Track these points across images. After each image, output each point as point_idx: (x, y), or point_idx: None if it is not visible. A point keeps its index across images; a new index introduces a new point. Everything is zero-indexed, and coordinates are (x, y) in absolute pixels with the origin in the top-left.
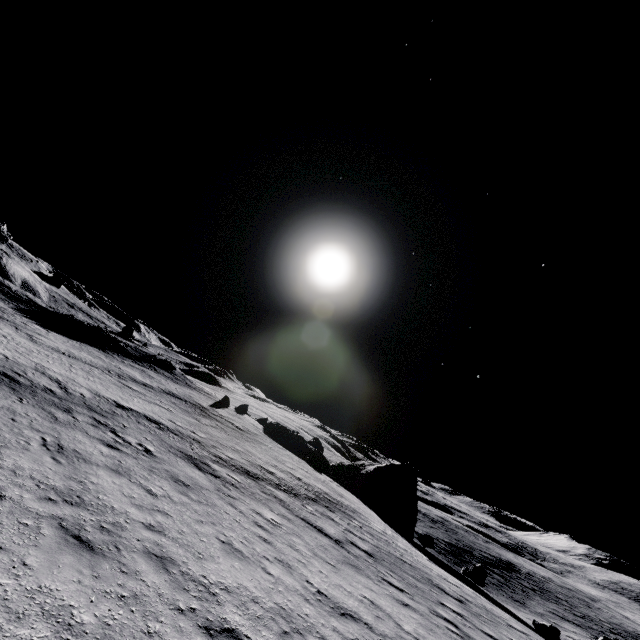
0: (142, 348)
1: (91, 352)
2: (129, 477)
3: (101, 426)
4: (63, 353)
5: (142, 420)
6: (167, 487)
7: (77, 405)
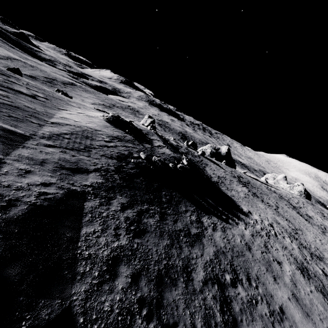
0: (150, 135)
1: (243, 198)
2: None
3: (327, 230)
4: (287, 220)
5: (306, 218)
6: None
7: (326, 232)
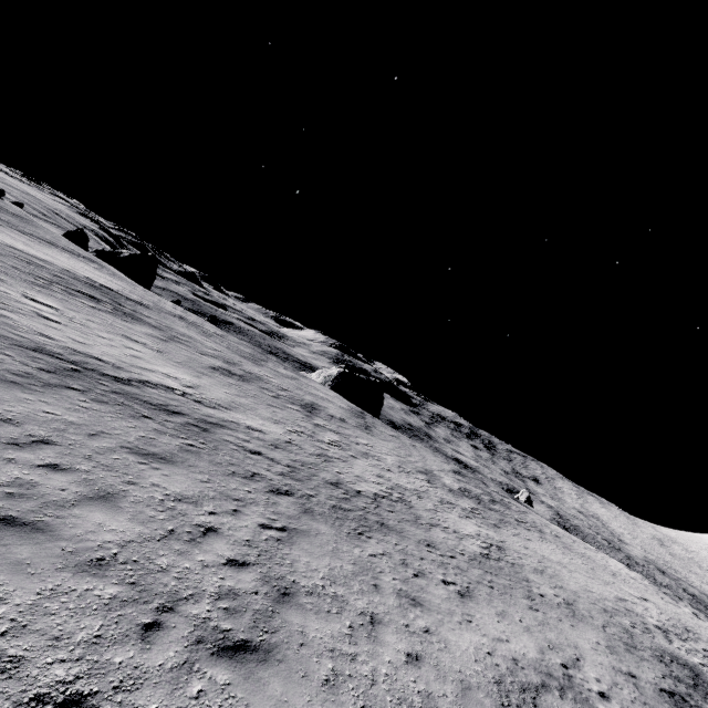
0: None
1: None
2: (12, 234)
3: None
4: None
5: None
6: (25, 239)
7: None
